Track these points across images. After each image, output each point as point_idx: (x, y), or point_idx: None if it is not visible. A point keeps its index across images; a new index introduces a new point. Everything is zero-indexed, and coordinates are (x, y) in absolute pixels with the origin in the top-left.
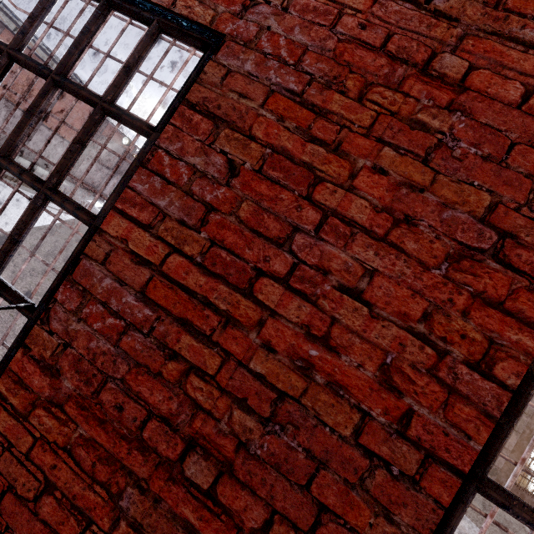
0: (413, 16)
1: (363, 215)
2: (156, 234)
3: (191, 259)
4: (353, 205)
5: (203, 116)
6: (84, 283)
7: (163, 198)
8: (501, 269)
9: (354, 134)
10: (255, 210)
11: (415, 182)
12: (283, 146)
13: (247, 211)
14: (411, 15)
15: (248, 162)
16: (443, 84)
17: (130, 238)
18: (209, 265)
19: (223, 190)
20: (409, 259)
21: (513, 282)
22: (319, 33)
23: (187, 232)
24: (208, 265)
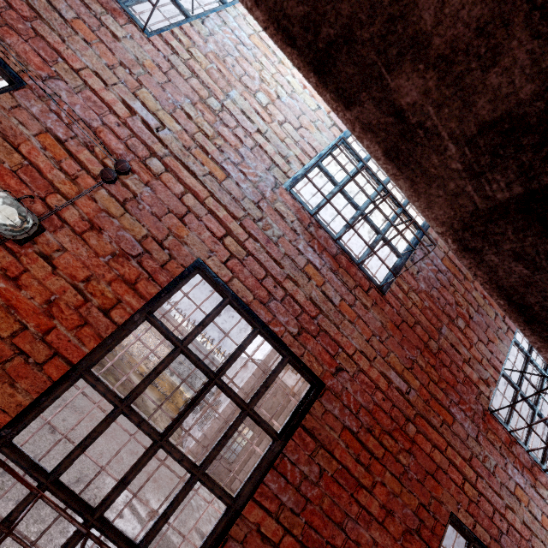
0: (401, 398)
1: (375, 508)
2: (277, 519)
3: (295, 537)
4: (372, 502)
5: (310, 436)
6: None
7: (283, 492)
8: (419, 538)
9: (375, 460)
10: (330, 503)
11: (395, 490)
12: (346, 463)
13: (326, 504)
14: (400, 397)
15: (329, 471)
16: (408, 438)
17: (261, 521)
18: (305, 541)
19: (316, 489)
20: (390, 534)
21: (422, 545)
22: (367, 397)
23: (295, 517)
24: (304, 541)
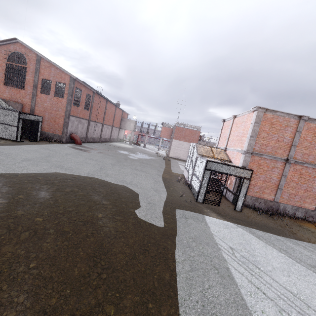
0: None
1: None
2: None
3: None
4: None
5: None
6: None
7: None
8: None
9: None
10: None
11: None
12: None
13: None
14: None
15: None
16: None
17: None
18: None
19: None
20: None
21: None
22: None
23: None
24: None
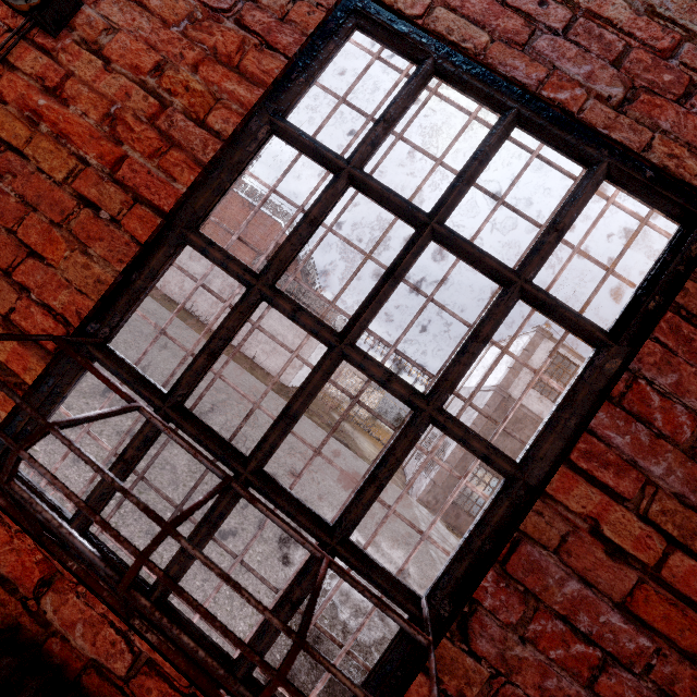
0: None
1: None
2: (641, 514)
3: None
4: None
5: None
6: (524, 579)
7: (647, 458)
8: None
9: None
10: None
11: None
12: None
13: None
14: None
15: None
16: None
17: (597, 514)
18: None
19: None
20: None
21: None
22: None
23: (692, 517)
24: None
